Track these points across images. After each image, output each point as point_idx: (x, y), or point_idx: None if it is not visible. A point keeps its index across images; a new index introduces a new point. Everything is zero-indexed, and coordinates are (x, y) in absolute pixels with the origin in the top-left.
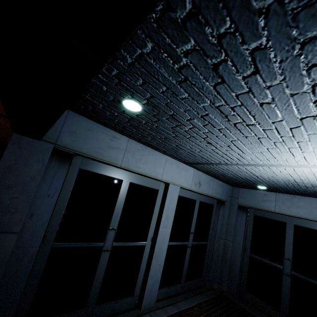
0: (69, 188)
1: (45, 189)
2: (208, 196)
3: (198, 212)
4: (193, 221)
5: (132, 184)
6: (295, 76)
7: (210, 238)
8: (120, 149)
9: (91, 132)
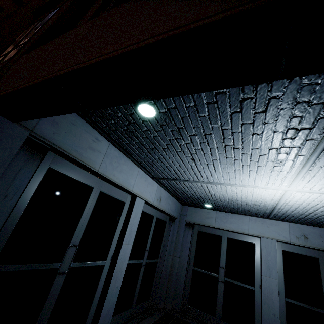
0: (31, 190)
1: (3, 187)
2: (163, 212)
3: (154, 228)
4: (149, 238)
5: (101, 194)
6: (283, 120)
7: (160, 256)
8: (100, 153)
9: (75, 128)
